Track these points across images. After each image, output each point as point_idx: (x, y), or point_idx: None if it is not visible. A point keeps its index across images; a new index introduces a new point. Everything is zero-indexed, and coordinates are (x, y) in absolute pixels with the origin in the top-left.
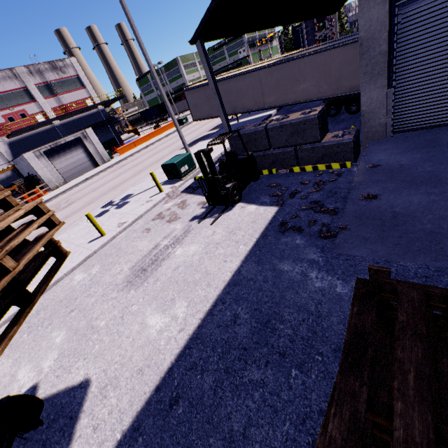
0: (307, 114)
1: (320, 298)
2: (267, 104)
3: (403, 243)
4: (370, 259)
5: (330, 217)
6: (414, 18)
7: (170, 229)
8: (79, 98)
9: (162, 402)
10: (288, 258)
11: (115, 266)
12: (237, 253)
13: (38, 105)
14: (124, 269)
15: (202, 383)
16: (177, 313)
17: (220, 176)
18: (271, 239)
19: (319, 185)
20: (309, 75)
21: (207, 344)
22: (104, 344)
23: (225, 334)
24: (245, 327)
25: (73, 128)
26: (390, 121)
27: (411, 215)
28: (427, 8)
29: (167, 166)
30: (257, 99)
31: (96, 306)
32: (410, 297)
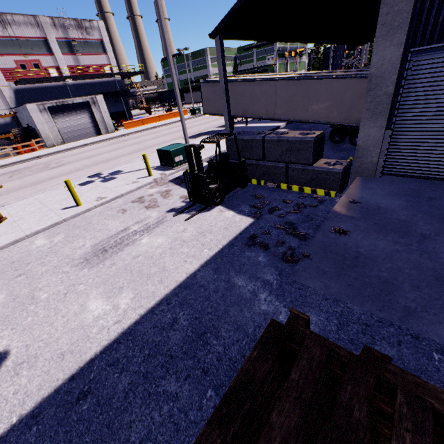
0: (305, 135)
1: (261, 322)
2: (277, 116)
3: (357, 285)
4: (321, 293)
5: (298, 241)
6: (425, 68)
7: (145, 216)
8: (98, 63)
9: (70, 394)
10: (245, 273)
11: (79, 239)
12: (199, 256)
13: (55, 59)
14: (86, 245)
15: (117, 382)
16: (120, 303)
17: (205, 175)
18: (236, 250)
19: (299, 208)
20: (322, 97)
21: (137, 343)
22: (37, 318)
23: (158, 336)
24: (180, 334)
25: (85, 91)
26: (382, 162)
27: (372, 260)
28: (438, 61)
29: (162, 152)
30: (269, 108)
31: (45, 277)
32: (312, 354)
